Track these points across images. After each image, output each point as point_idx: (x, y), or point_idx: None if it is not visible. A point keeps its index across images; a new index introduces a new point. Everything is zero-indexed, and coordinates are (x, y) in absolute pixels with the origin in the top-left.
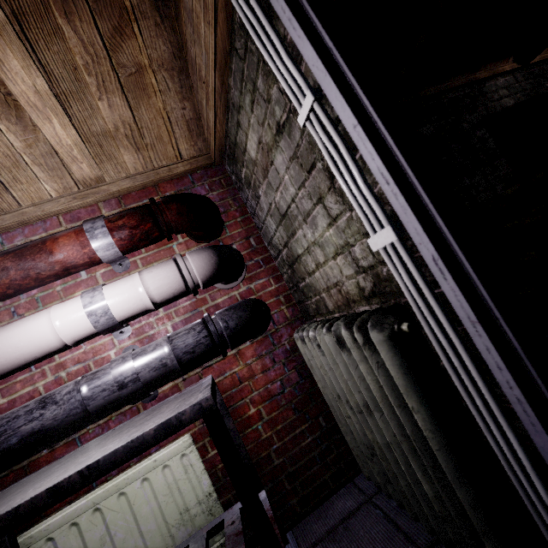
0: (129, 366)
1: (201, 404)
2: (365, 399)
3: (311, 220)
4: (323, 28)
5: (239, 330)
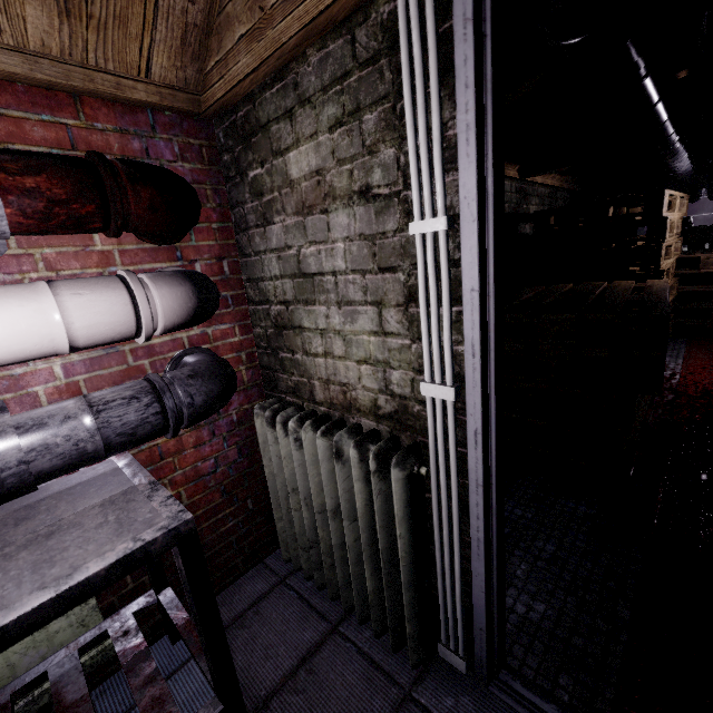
0: (13, 451)
1: (179, 529)
2: (335, 505)
3: (349, 310)
4: (492, 168)
5: (205, 408)
